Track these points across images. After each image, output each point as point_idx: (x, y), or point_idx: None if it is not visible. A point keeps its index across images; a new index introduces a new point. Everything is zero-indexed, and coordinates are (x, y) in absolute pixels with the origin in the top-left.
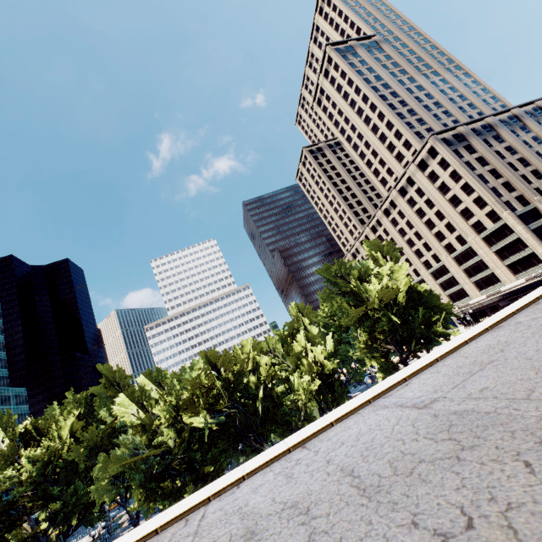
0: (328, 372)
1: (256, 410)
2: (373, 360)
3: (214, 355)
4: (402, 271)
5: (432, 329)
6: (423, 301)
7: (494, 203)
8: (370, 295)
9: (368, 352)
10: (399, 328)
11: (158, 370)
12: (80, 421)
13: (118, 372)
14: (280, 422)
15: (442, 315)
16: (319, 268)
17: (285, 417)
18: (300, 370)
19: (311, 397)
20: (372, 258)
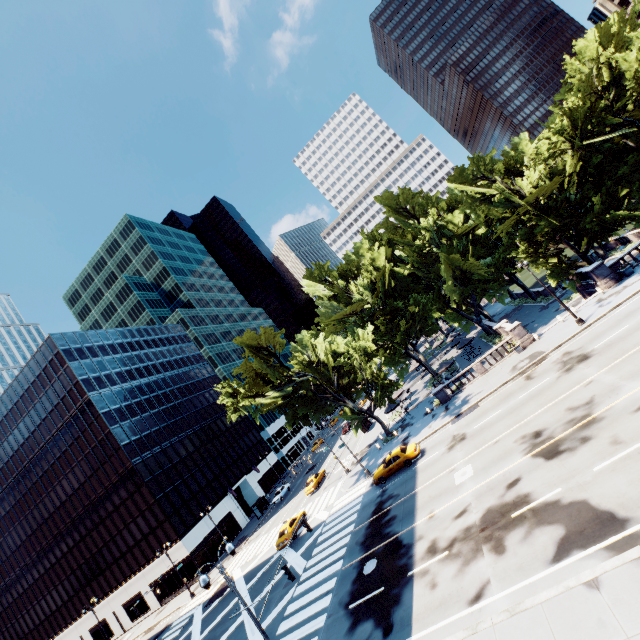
0: None
1: None
2: None
3: (607, 36)
4: None
5: None
6: None
7: None
8: None
9: None
10: None
11: (425, 199)
12: (389, 248)
13: (403, 193)
14: None
15: None
16: None
17: None
18: None
19: None
20: None
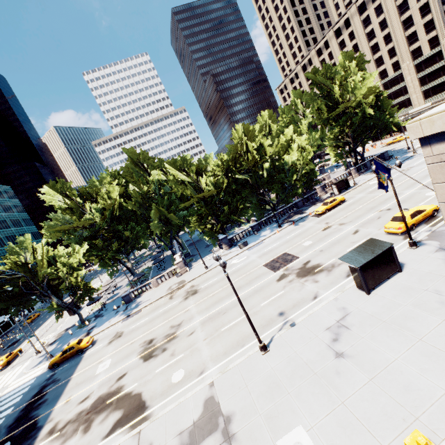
0: (308, 153)
1: (259, 177)
2: (334, 149)
3: (247, 130)
4: (372, 79)
5: (390, 121)
6: (379, 106)
7: (441, 28)
8: (355, 94)
9: (334, 142)
10: (368, 120)
11: (160, 160)
12: (123, 187)
13: (142, 154)
14: (276, 183)
15: (399, 112)
16: (308, 72)
17: (282, 180)
18: (288, 153)
19: (310, 162)
20: (343, 69)
